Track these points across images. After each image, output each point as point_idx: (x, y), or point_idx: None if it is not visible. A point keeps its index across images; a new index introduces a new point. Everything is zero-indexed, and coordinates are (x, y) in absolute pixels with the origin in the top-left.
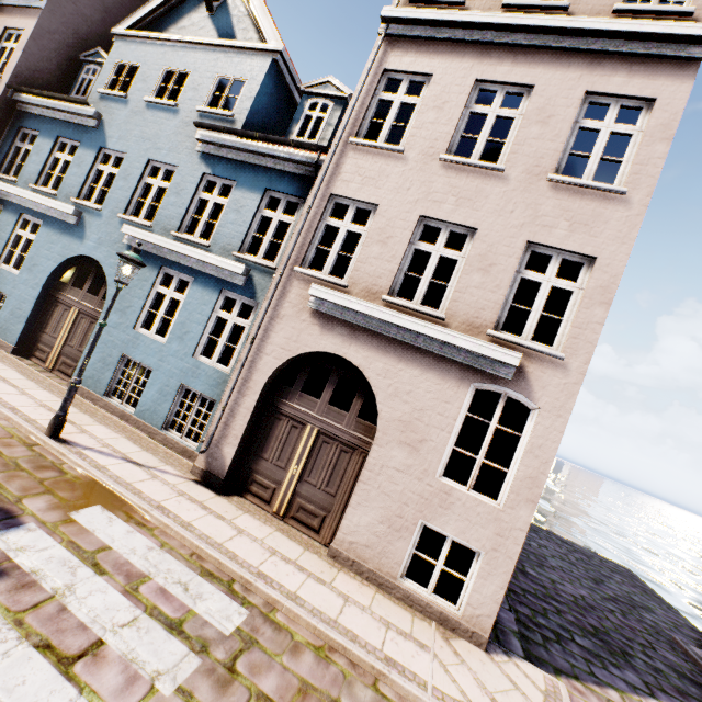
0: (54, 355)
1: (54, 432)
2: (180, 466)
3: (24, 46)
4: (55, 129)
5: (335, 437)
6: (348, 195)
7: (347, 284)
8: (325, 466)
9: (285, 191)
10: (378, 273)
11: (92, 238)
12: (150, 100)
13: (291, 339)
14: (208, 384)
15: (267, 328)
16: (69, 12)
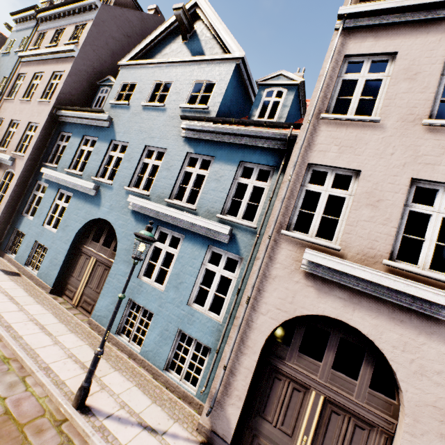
0: (78, 295)
1: (79, 403)
2: (185, 420)
3: (64, 81)
4: (82, 131)
5: (345, 408)
6: (326, 163)
7: (340, 247)
8: (338, 441)
9: (257, 161)
10: (373, 236)
11: (106, 205)
12: (145, 104)
13: (285, 300)
14: (203, 331)
15: (259, 287)
16: (91, 57)
